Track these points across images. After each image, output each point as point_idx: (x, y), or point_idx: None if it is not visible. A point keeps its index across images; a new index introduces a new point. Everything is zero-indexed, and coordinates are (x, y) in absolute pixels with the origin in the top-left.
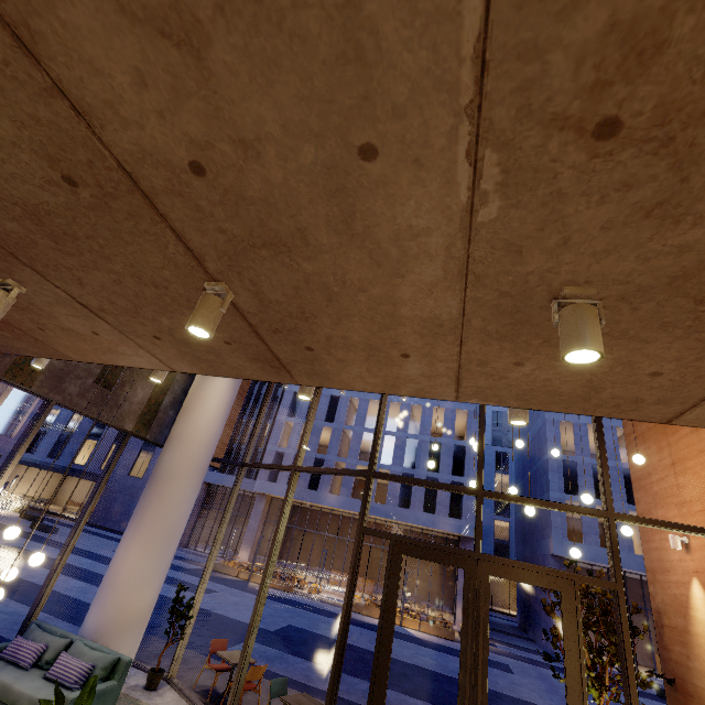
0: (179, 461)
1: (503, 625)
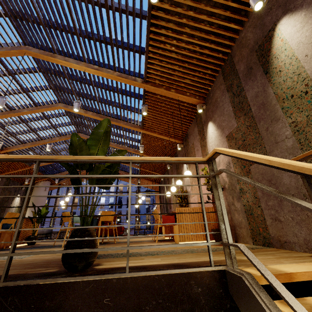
0: None
1: None
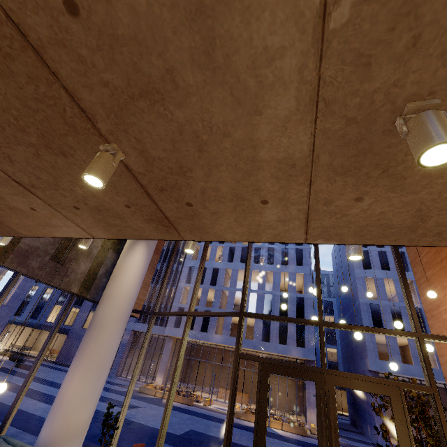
0: (108, 312)
1: (340, 423)
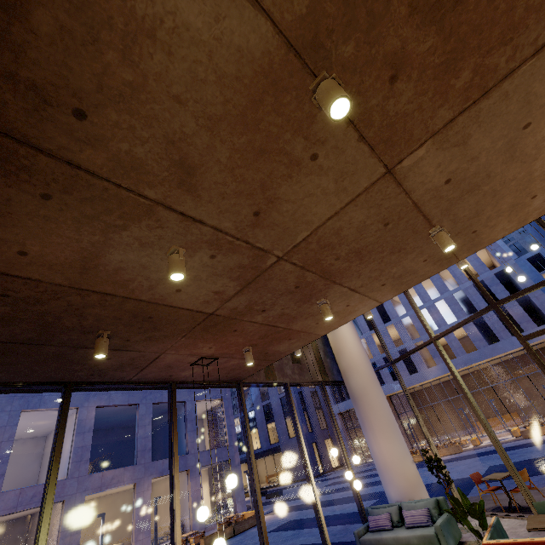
0: (360, 380)
1: None
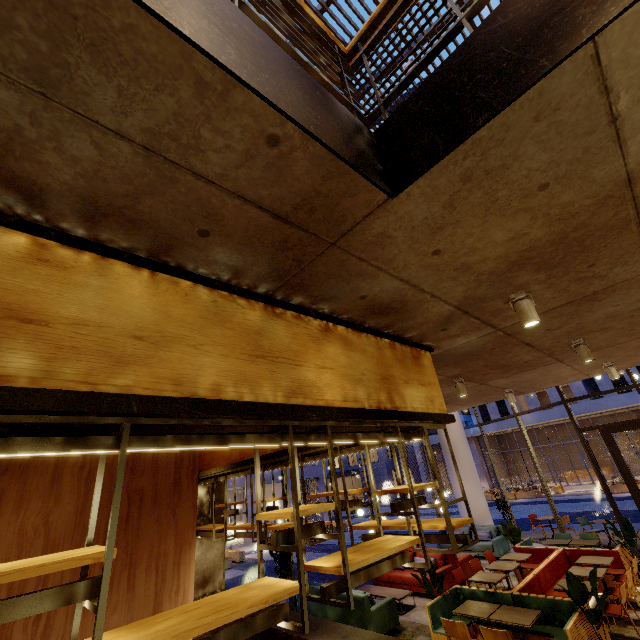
0: (452, 437)
1: None
